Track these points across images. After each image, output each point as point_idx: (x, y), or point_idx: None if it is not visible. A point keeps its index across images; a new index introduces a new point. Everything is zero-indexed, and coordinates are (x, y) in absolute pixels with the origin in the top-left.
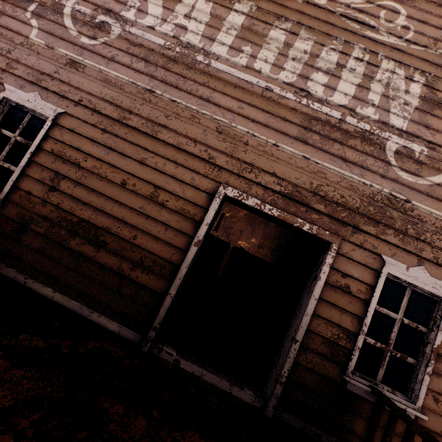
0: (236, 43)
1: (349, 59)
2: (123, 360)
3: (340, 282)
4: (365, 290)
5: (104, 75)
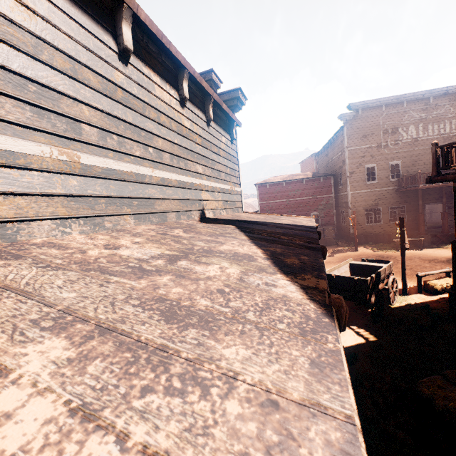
0: (423, 133)
1: (445, 124)
2: None
3: None
4: None
5: (403, 151)
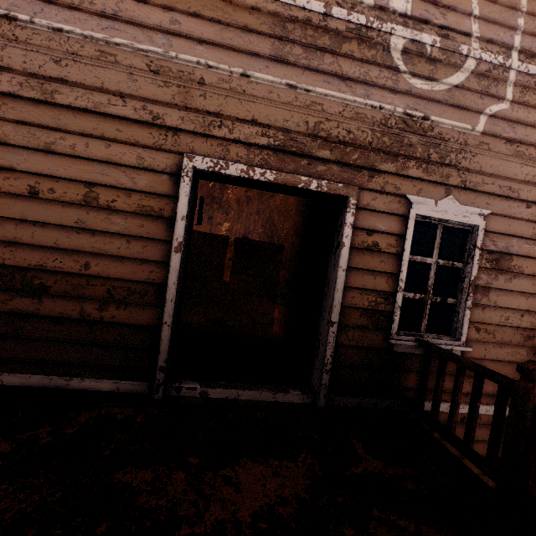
0: None
1: None
2: (134, 418)
3: (367, 242)
4: (395, 242)
5: None
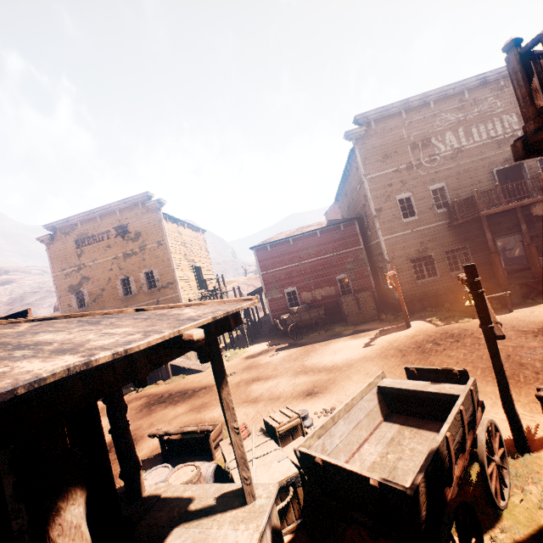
0: (466, 139)
1: (494, 122)
2: None
3: (530, 168)
4: (535, 165)
5: (445, 169)
